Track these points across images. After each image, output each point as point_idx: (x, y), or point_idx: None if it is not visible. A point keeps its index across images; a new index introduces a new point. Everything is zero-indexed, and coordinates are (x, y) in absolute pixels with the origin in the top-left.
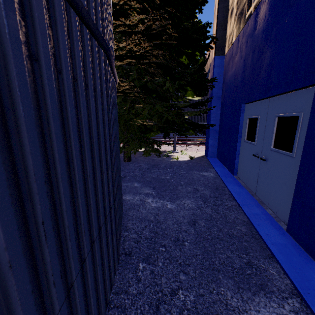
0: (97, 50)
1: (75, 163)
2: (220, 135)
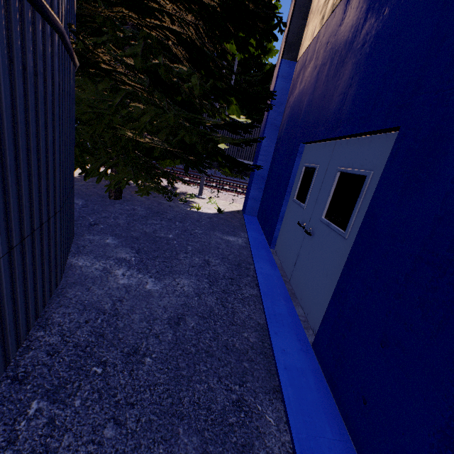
0: None
1: None
2: (267, 184)
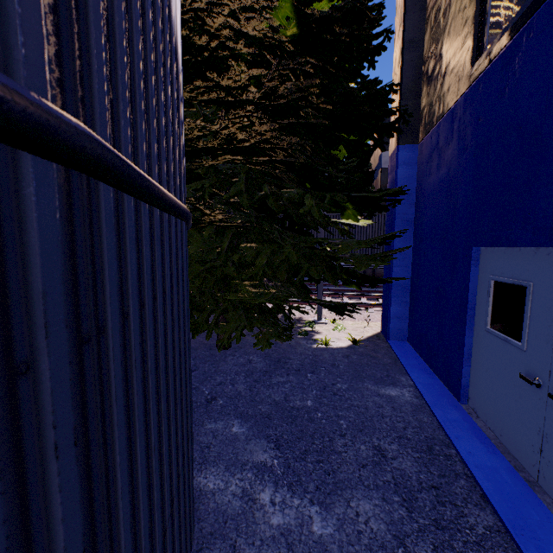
0: None
1: None
2: (414, 296)
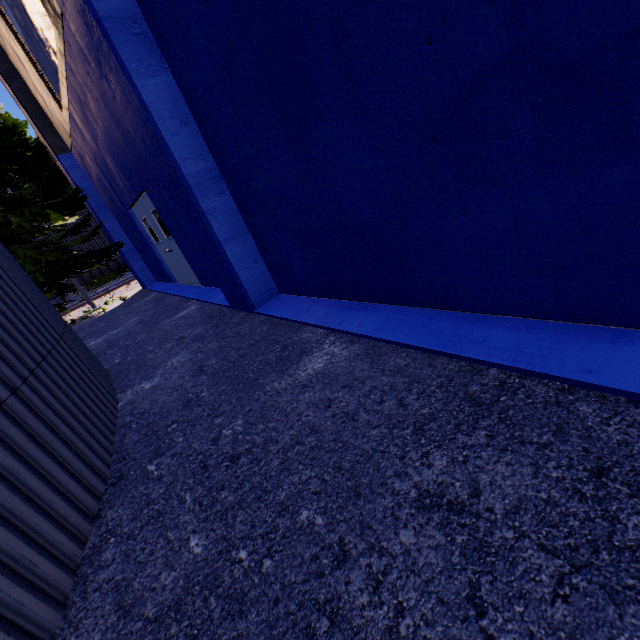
0: None
1: None
2: (140, 252)
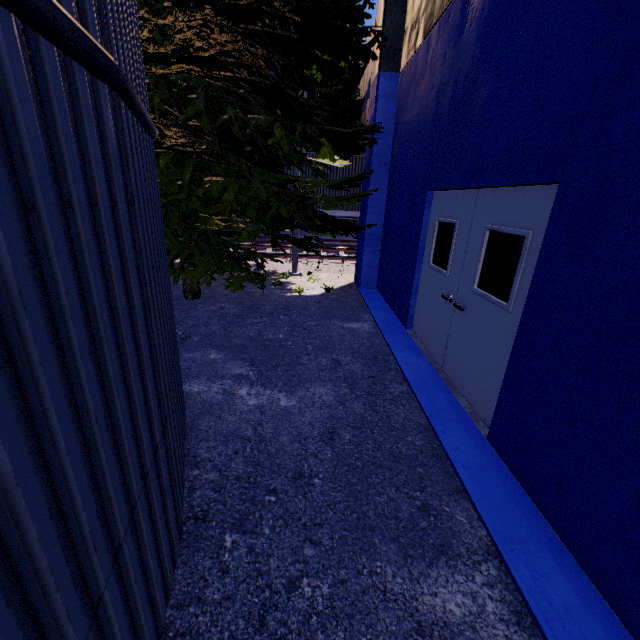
0: (91, 93)
1: (52, 416)
2: (384, 244)
